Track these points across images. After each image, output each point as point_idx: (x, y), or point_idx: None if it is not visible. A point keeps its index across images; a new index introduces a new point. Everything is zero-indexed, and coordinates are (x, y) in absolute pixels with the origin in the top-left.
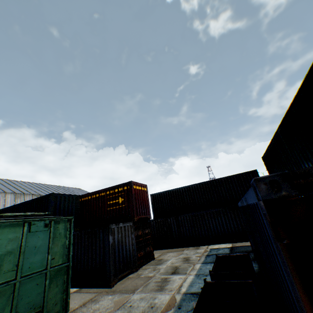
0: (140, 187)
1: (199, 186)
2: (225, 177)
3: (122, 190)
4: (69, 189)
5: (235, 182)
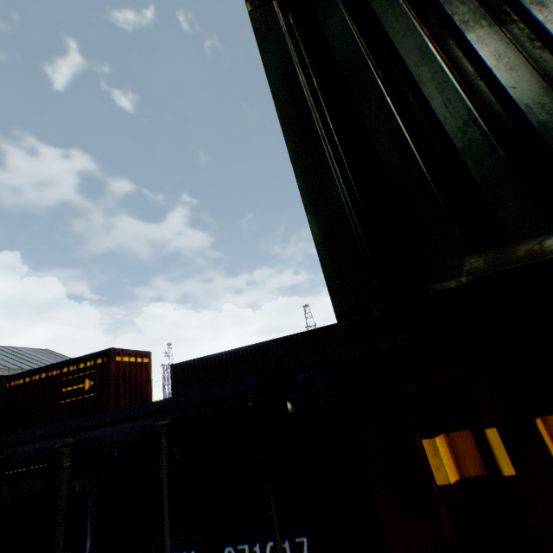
0: (134, 358)
1: (255, 350)
2: (295, 335)
3: (94, 364)
4: (22, 351)
5: (310, 342)
